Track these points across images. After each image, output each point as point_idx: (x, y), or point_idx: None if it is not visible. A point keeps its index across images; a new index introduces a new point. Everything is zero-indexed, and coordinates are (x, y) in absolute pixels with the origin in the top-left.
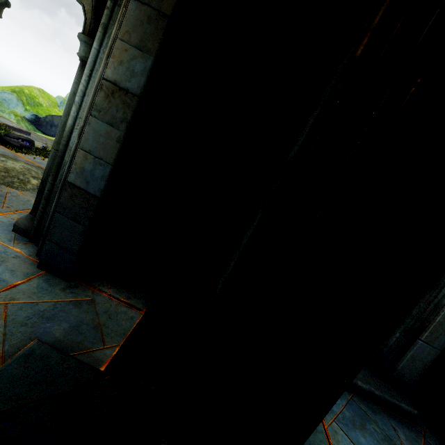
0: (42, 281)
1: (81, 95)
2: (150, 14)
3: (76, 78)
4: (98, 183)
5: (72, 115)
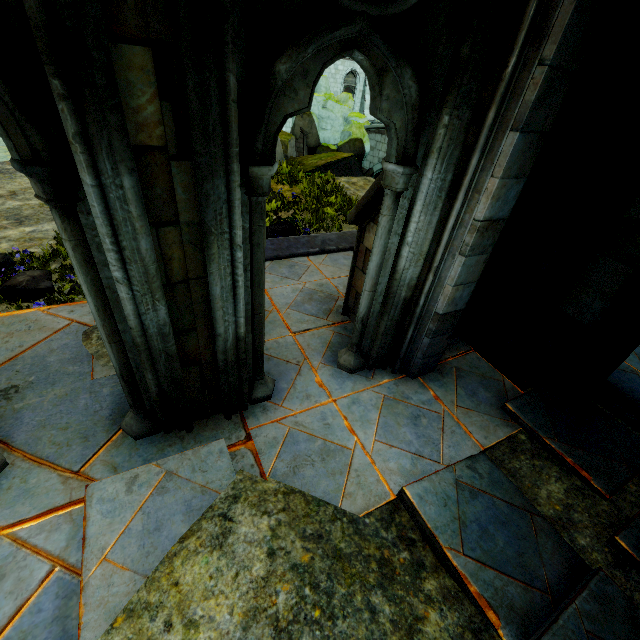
0: (431, 383)
1: (414, 233)
2: (532, 140)
3: (390, 214)
4: (464, 300)
5: (406, 256)
